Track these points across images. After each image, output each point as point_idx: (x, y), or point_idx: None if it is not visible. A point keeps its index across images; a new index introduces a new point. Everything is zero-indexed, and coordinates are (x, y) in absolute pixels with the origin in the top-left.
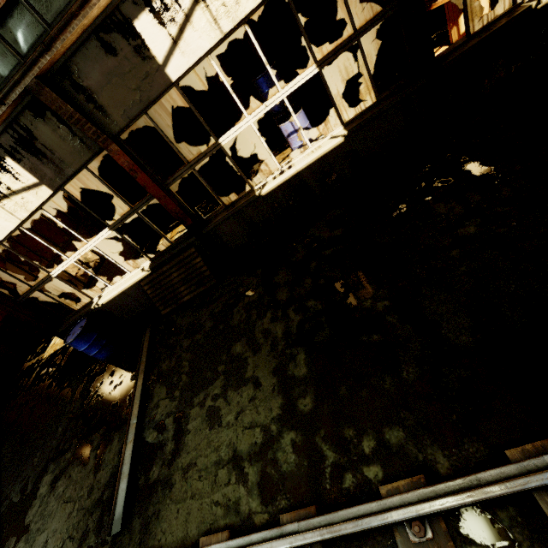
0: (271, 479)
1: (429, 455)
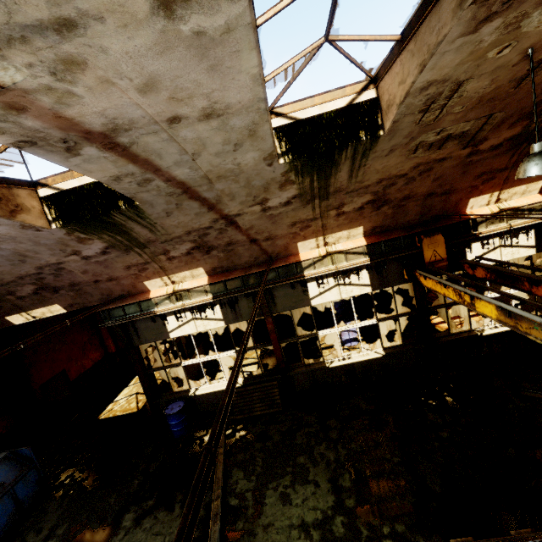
0: (328, 539)
1: (416, 539)
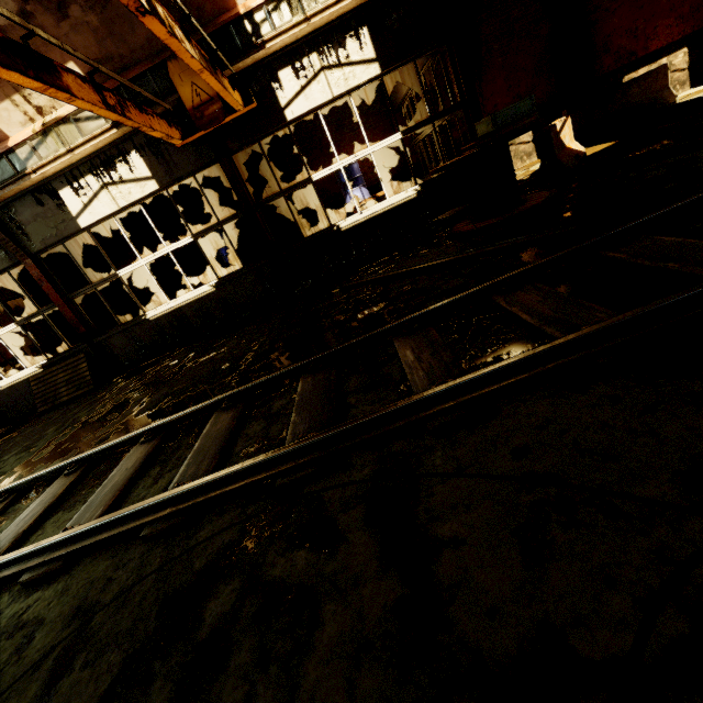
0: None
1: None
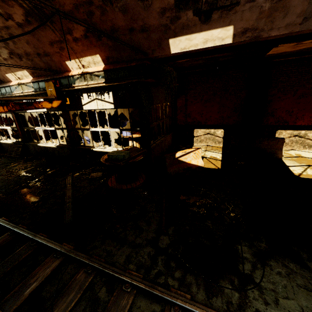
0: None
1: None
